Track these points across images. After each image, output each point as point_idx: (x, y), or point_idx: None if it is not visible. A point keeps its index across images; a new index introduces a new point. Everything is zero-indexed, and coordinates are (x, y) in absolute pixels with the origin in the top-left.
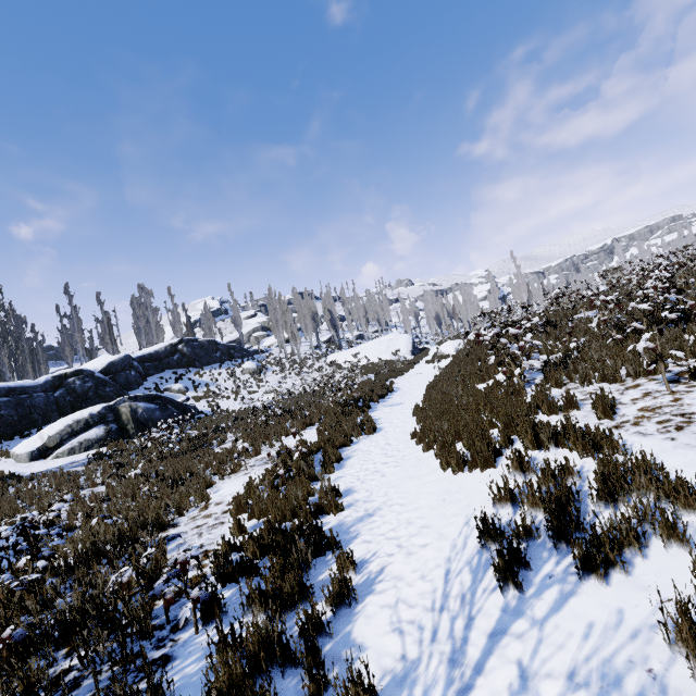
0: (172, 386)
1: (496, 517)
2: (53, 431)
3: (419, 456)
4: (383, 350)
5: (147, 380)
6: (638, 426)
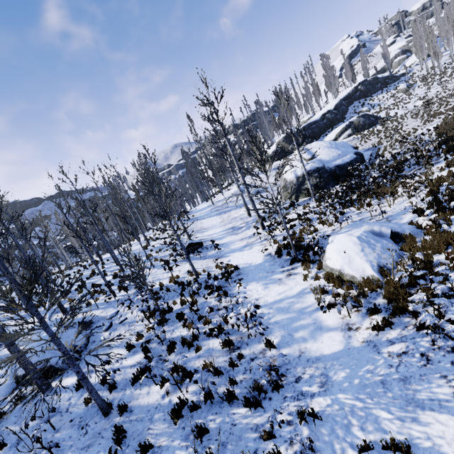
0: (362, 109)
1: None
2: (336, 132)
3: None
4: None
5: (348, 109)
6: None
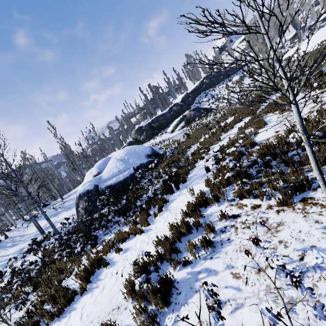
0: (203, 100)
1: None
2: (173, 125)
3: None
4: (325, 36)
5: (195, 99)
6: (281, 118)
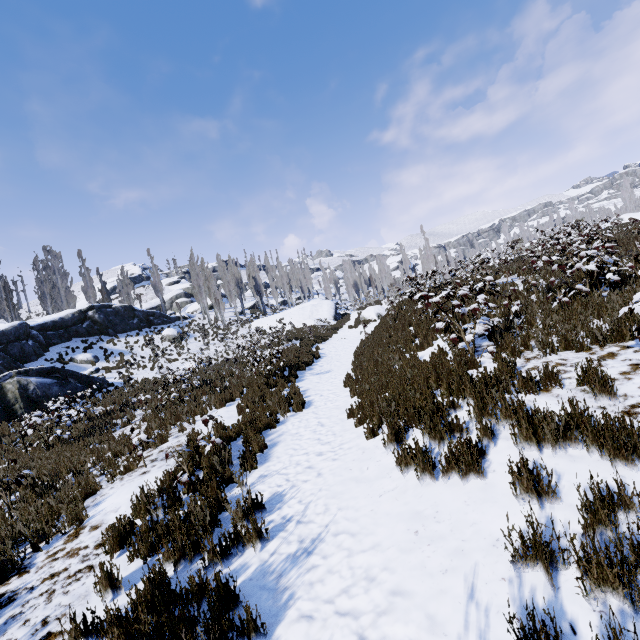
0: (79, 356)
1: (522, 588)
2: None
3: (362, 444)
4: (307, 316)
5: (49, 350)
6: None
